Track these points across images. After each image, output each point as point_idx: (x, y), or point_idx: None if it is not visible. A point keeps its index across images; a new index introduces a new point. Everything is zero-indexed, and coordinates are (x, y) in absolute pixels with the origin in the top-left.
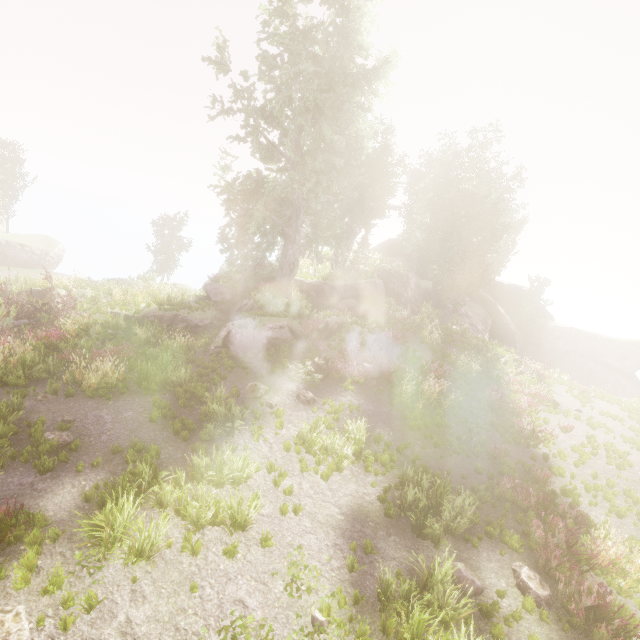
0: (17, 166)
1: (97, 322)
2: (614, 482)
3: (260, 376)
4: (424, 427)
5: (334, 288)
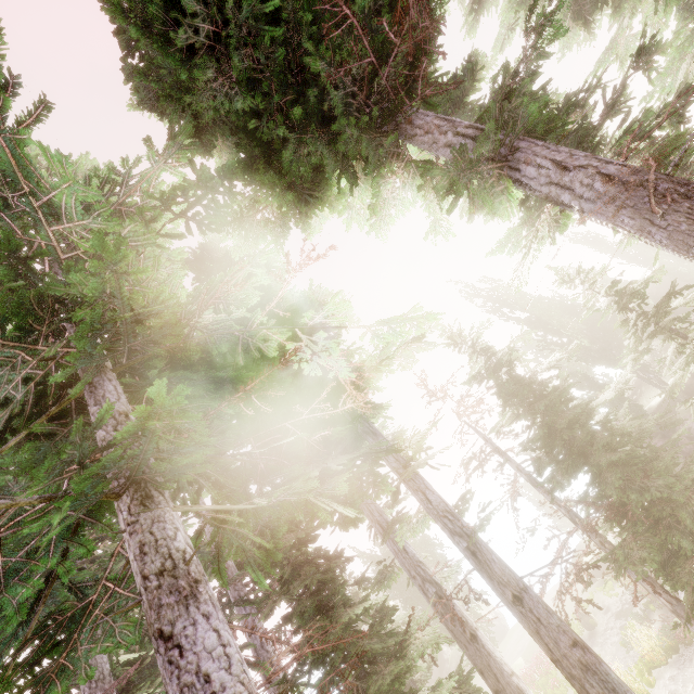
0: None
1: None
2: None
3: None
4: None
5: None
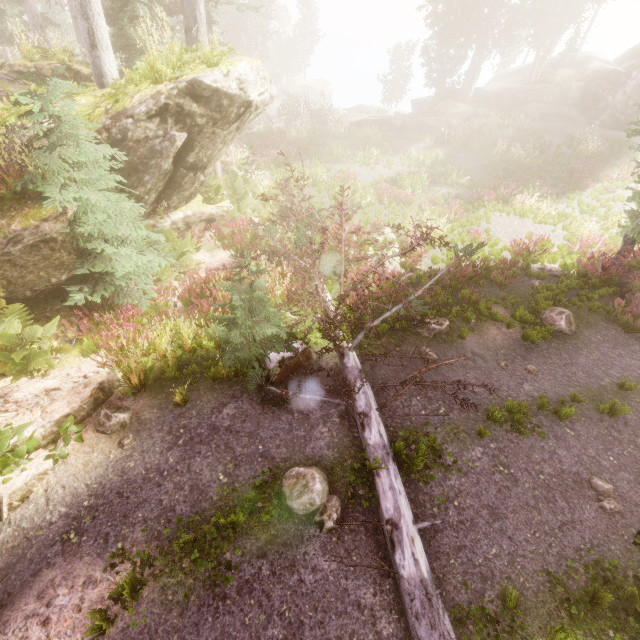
0: (311, 22)
1: (342, 123)
2: (612, 207)
3: (409, 140)
4: (491, 169)
5: (514, 94)
